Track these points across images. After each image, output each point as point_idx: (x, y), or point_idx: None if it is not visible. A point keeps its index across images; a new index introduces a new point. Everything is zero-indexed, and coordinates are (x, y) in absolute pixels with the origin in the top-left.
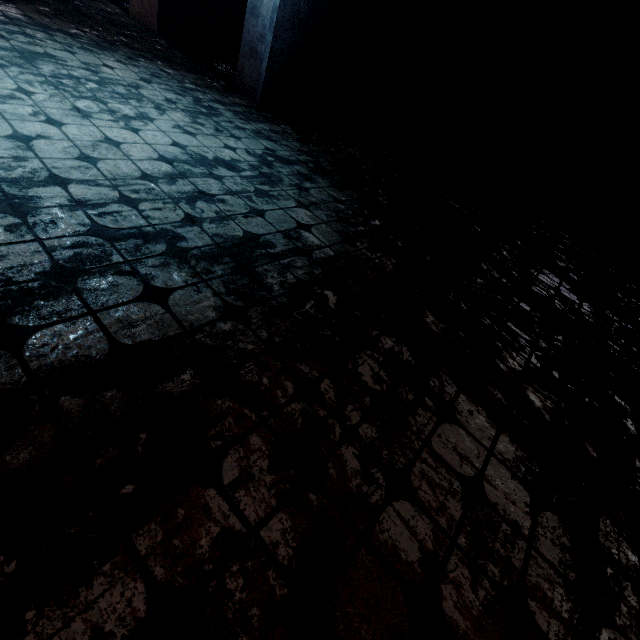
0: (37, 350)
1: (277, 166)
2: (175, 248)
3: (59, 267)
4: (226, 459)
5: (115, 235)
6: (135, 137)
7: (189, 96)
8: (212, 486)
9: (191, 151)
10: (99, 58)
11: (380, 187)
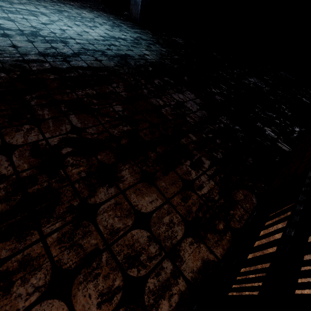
0: (72, 63)
1: (141, 41)
2: (104, 54)
3: (75, 53)
4: (113, 84)
5: (88, 49)
6: (93, 31)
7: (111, 21)
8: (110, 86)
9: (110, 35)
10: (81, 11)
11: (183, 49)
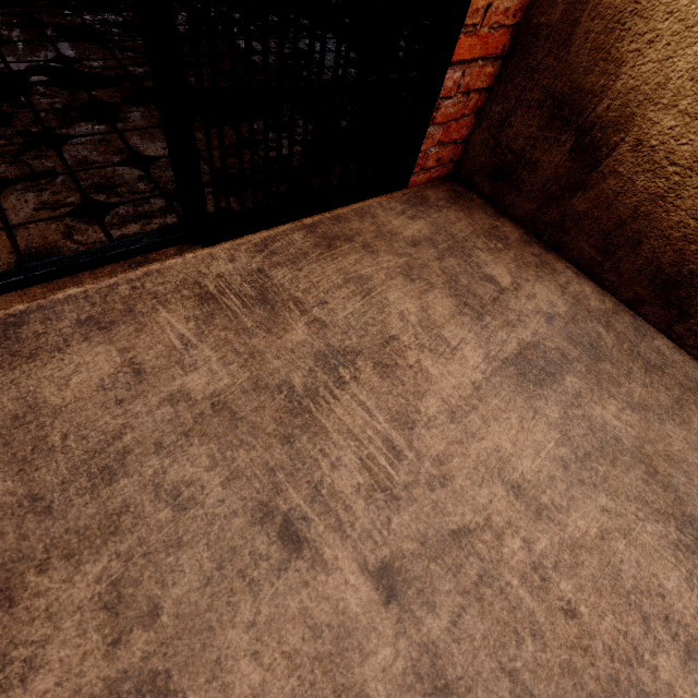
0: None
1: None
2: None
3: None
4: None
5: None
6: None
7: None
8: None
9: None
10: None
11: None
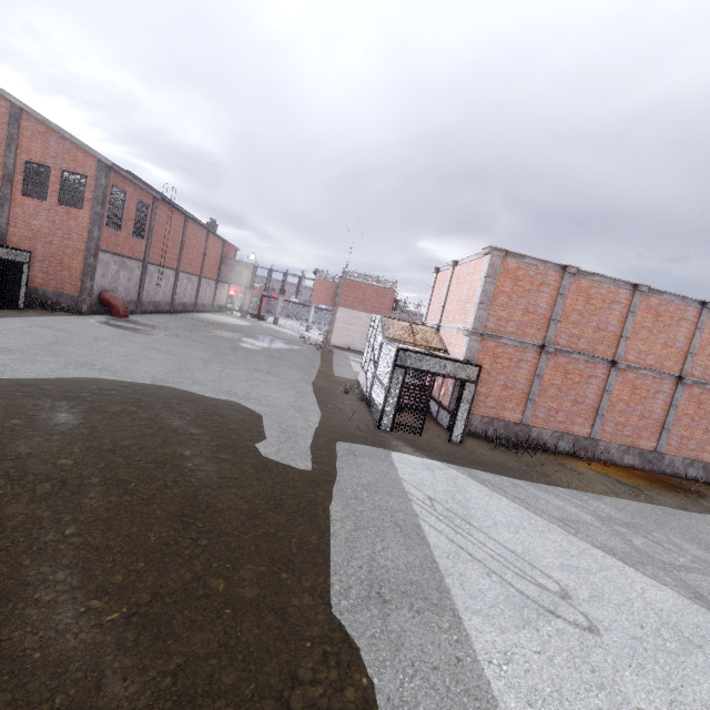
0: None
1: None
2: None
3: None
4: None
5: None
6: None
7: None
8: None
9: None
10: None
11: None
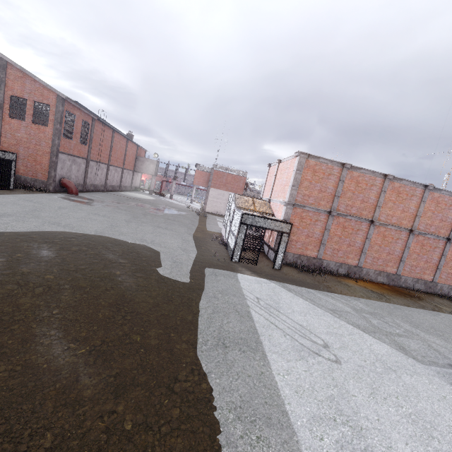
0: None
1: None
2: None
3: None
4: None
5: None
6: None
7: None
8: None
9: None
10: None
11: None
